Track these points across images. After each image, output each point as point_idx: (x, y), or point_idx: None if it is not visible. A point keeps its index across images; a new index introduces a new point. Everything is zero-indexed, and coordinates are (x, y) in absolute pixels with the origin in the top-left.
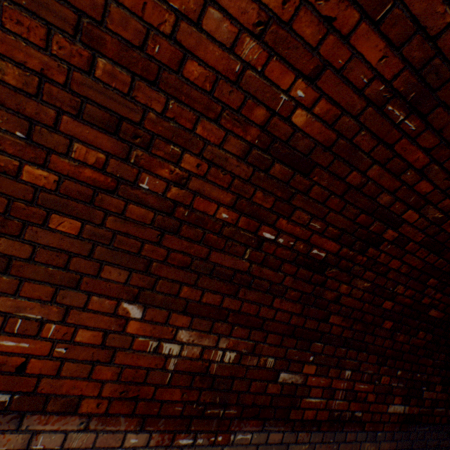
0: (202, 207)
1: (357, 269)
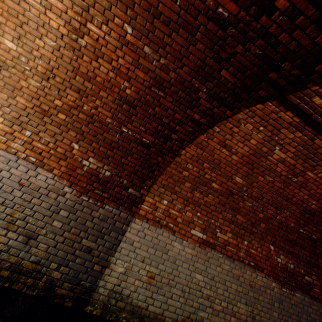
0: (287, 222)
1: None
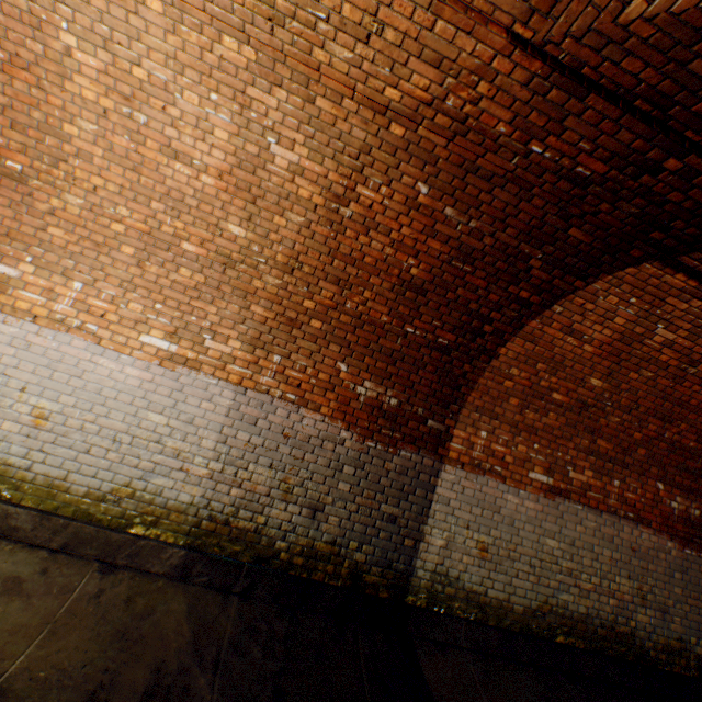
0: (683, 441)
1: None
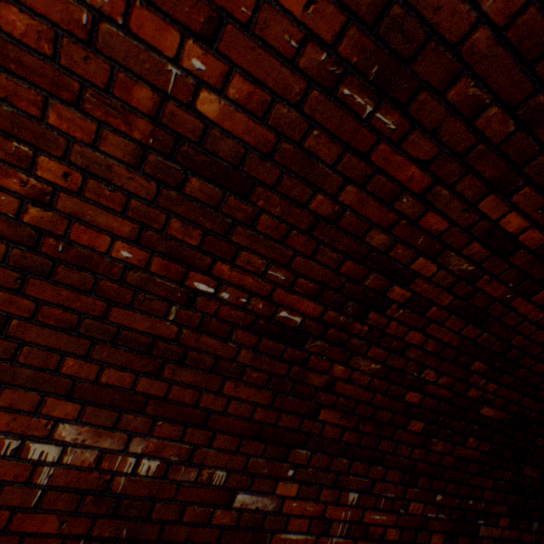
0: (87, 240)
1: (357, 343)
